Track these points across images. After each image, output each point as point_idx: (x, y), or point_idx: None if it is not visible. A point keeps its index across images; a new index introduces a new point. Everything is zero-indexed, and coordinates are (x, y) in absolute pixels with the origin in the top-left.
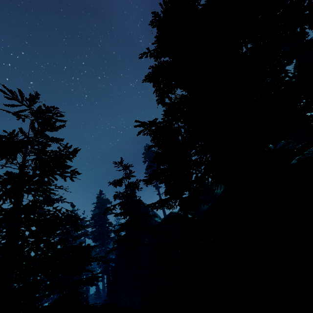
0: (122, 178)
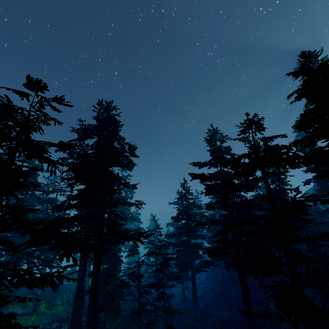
0: None
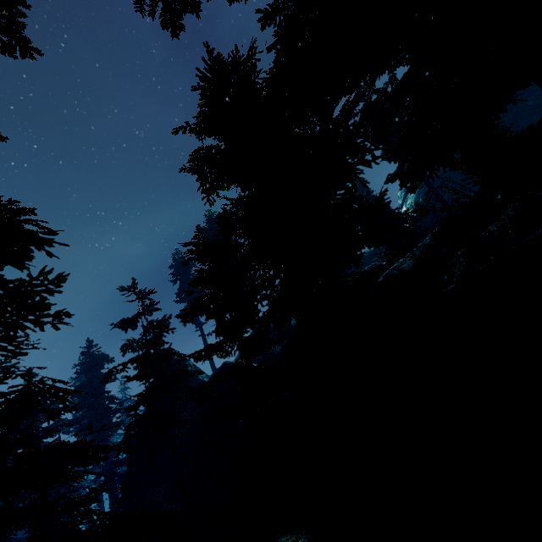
0: (138, 314)
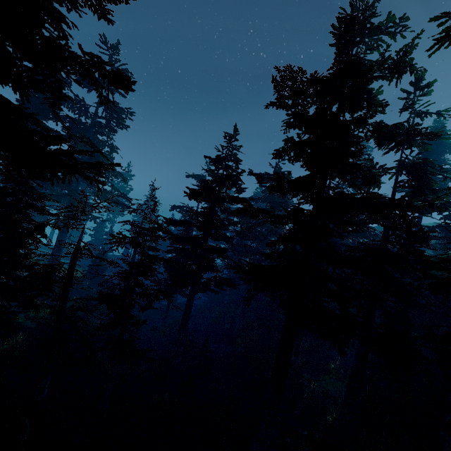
0: None
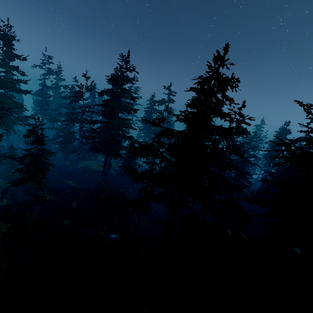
0: (299, 140)
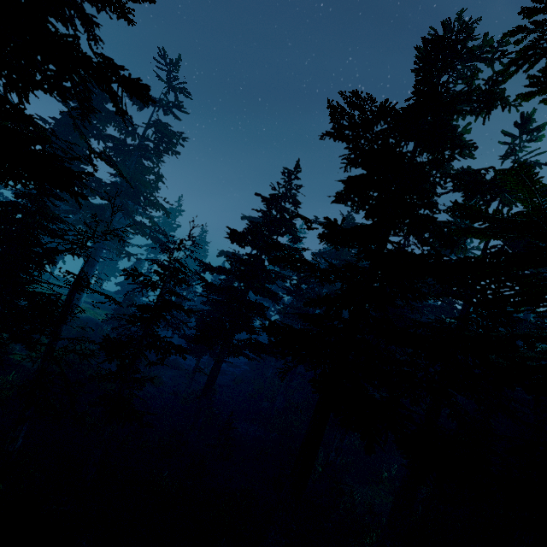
0: None
